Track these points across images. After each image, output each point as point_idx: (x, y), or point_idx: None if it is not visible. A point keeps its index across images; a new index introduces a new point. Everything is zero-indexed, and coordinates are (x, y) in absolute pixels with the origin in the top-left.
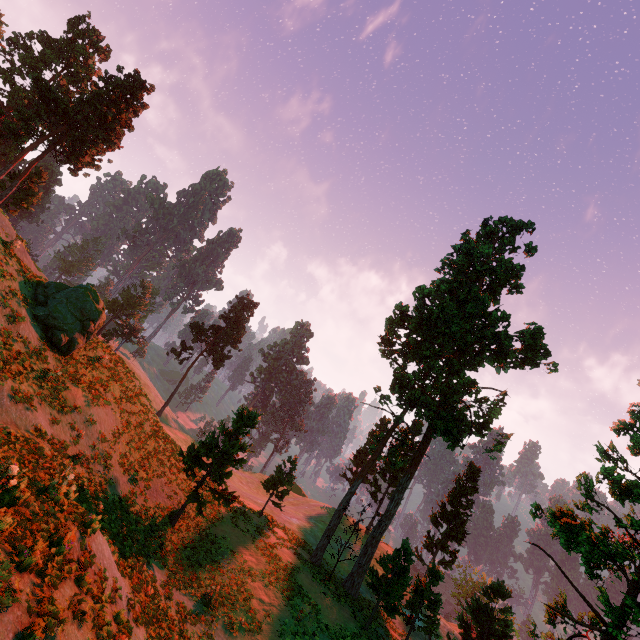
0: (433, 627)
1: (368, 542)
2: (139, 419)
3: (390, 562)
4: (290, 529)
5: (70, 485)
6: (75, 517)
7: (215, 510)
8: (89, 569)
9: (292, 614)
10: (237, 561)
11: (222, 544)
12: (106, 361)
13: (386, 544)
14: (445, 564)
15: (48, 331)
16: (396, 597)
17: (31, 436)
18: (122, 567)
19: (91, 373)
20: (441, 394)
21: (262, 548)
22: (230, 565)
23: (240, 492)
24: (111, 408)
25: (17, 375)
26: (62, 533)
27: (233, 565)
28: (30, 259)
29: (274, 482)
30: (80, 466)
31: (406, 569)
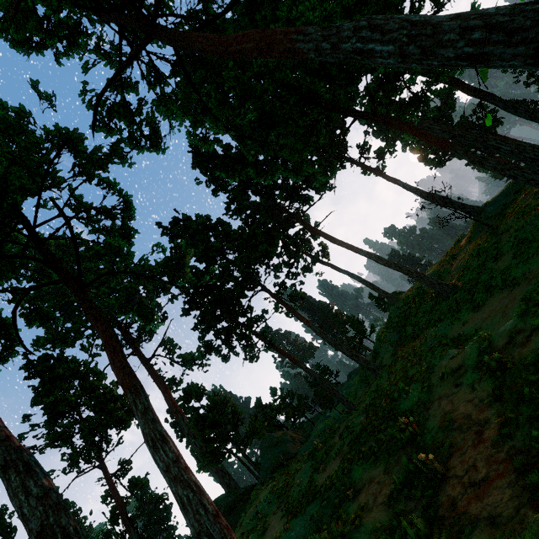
0: None
1: None
2: None
3: None
4: None
5: None
6: None
7: None
8: None
9: None
10: None
11: None
12: None
13: None
14: None
15: None
16: None
17: None
18: None
19: None
20: None
21: None
22: None
23: None
24: None
25: None
26: None
27: None
28: None
29: None
30: None
31: None
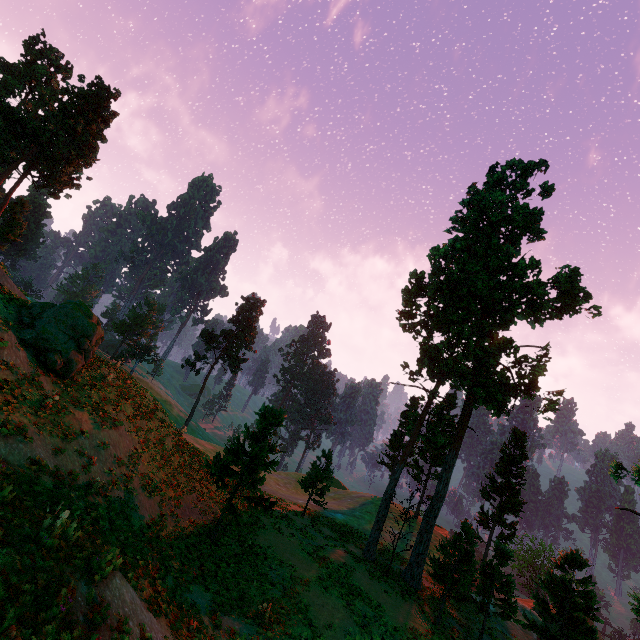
0: (510, 611)
1: (422, 529)
2: (158, 435)
3: (452, 548)
4: (336, 526)
5: (80, 521)
6: (76, 563)
7: (255, 519)
8: (103, 625)
9: (355, 621)
10: (286, 570)
11: (267, 554)
12: (113, 380)
13: (437, 526)
14: (505, 538)
15: (40, 355)
16: (465, 586)
17: (27, 472)
18: (154, 605)
19: (97, 394)
20: (475, 360)
21: (311, 552)
22: (279, 576)
23: (278, 495)
24: (125, 428)
25: (5, 406)
26: (56, 589)
27: (283, 576)
28: (12, 283)
29: (312, 480)
30: (96, 496)
31: (470, 553)
